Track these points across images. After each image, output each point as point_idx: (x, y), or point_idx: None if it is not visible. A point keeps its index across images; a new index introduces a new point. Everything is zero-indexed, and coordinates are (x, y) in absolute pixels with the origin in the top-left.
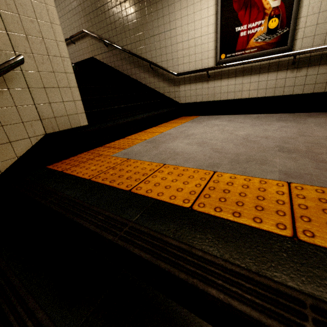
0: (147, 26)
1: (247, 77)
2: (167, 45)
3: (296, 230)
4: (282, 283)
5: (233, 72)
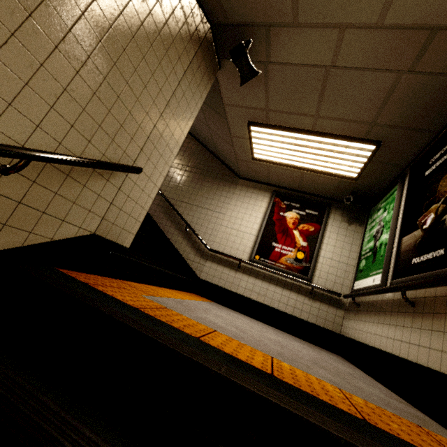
0: (201, 198)
1: (273, 286)
2: (212, 221)
3: (363, 417)
4: (374, 441)
5: (262, 275)
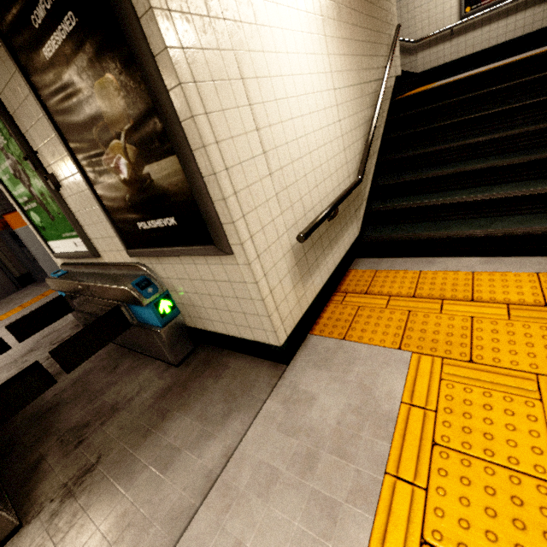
0: None
1: (494, 24)
2: (403, 13)
3: None
4: None
5: (479, 23)
